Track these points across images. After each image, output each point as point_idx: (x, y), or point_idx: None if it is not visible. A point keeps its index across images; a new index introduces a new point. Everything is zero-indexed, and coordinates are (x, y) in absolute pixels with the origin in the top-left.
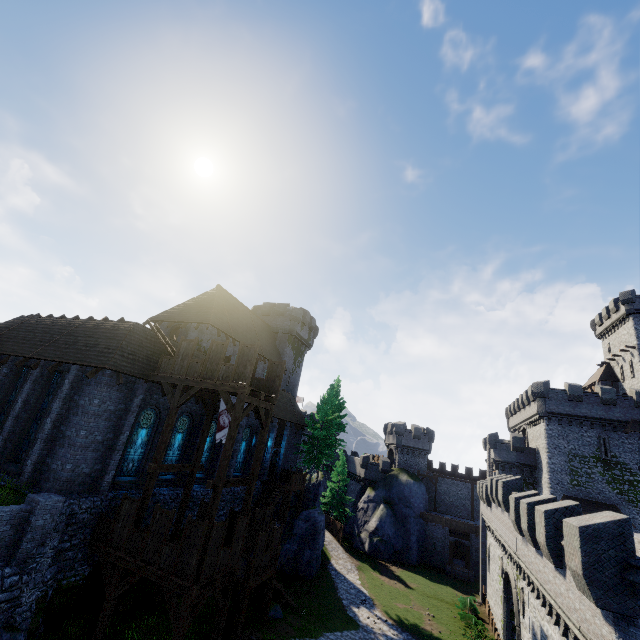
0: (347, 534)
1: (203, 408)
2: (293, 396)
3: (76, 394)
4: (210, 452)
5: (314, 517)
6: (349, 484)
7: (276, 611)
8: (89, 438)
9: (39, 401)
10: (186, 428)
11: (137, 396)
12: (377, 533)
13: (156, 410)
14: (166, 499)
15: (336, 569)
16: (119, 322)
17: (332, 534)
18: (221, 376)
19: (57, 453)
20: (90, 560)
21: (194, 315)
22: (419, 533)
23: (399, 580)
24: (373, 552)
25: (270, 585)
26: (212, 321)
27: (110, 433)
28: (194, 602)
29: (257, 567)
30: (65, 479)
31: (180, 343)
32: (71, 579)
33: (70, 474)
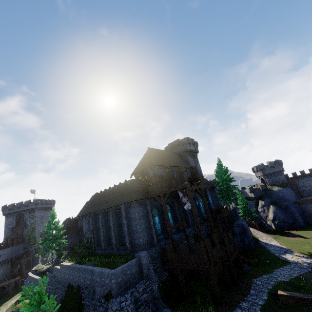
0: (260, 225)
1: (171, 199)
2: (202, 176)
3: (128, 214)
4: (183, 215)
5: (241, 223)
6: (248, 203)
7: (246, 267)
8: (141, 228)
9: (117, 222)
10: (169, 209)
11: (148, 206)
12: (275, 219)
13: (156, 208)
14: (178, 239)
15: (263, 242)
16: (125, 182)
17: (252, 228)
18: (175, 184)
19: (134, 237)
20: (165, 270)
21: (146, 165)
22: (298, 211)
23: (299, 236)
24: (278, 228)
25: (239, 257)
26: (155, 163)
27: (146, 223)
28: (213, 272)
29: (229, 252)
30: (142, 245)
31: (152, 179)
32: (163, 278)
33: (142, 242)
